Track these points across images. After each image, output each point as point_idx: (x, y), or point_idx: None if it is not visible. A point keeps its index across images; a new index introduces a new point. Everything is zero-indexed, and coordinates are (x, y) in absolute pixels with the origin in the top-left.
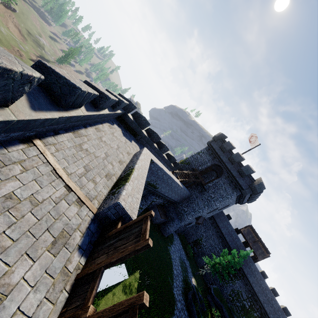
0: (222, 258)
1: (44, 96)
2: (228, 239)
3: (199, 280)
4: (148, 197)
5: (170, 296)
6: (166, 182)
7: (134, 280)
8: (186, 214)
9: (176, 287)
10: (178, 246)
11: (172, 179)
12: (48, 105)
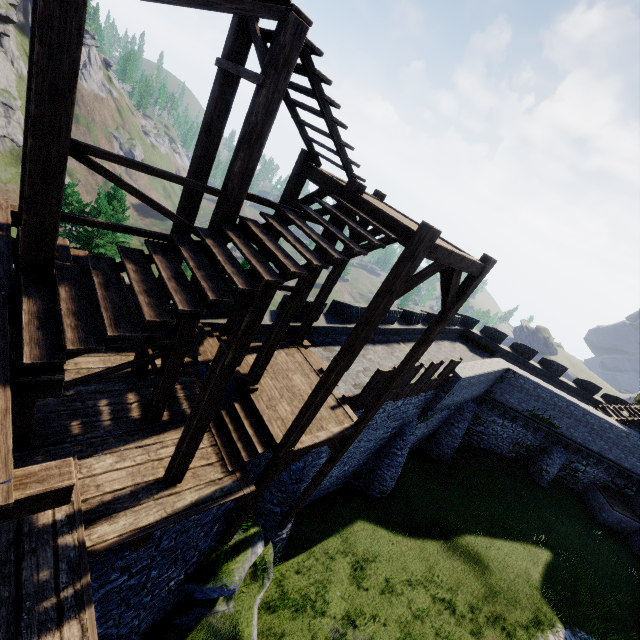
0: None
1: (402, 321)
2: None
3: None
4: (552, 450)
5: None
6: (567, 412)
7: (542, 554)
8: None
9: None
10: None
11: (578, 406)
12: (404, 324)
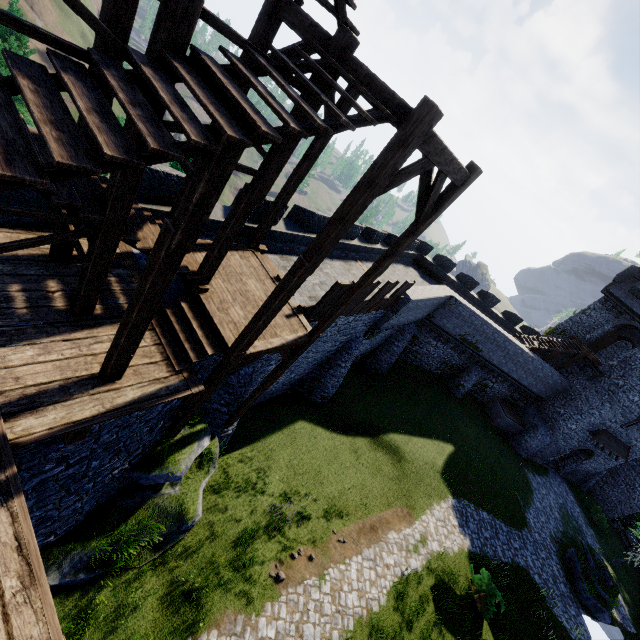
0: None
1: (362, 239)
2: None
3: (634, 588)
4: (471, 369)
5: (514, 511)
6: (491, 339)
7: (447, 448)
8: (563, 420)
9: (534, 517)
10: (561, 492)
11: (501, 334)
12: (364, 242)
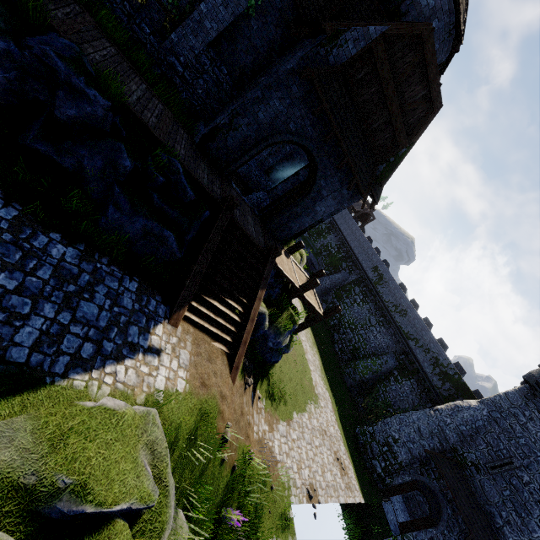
0: None
1: None
2: None
3: None
4: None
5: None
6: None
7: None
8: None
9: None
10: None
11: None
12: None
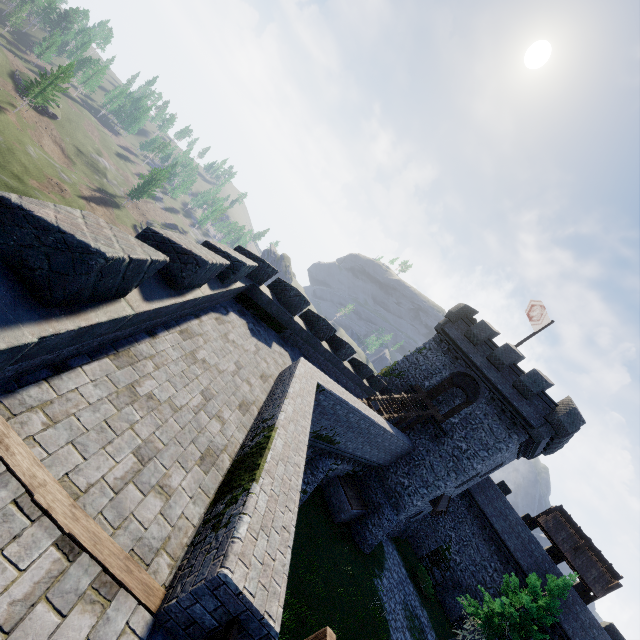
0: (507, 601)
1: (1, 283)
2: (511, 544)
3: None
4: (318, 464)
5: None
6: (355, 427)
7: None
8: (408, 495)
9: None
10: (397, 573)
11: (369, 419)
12: (5, 309)
